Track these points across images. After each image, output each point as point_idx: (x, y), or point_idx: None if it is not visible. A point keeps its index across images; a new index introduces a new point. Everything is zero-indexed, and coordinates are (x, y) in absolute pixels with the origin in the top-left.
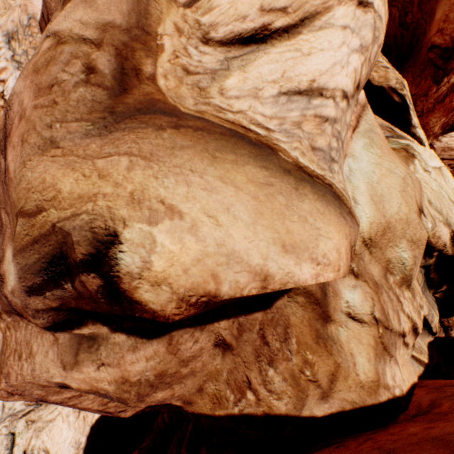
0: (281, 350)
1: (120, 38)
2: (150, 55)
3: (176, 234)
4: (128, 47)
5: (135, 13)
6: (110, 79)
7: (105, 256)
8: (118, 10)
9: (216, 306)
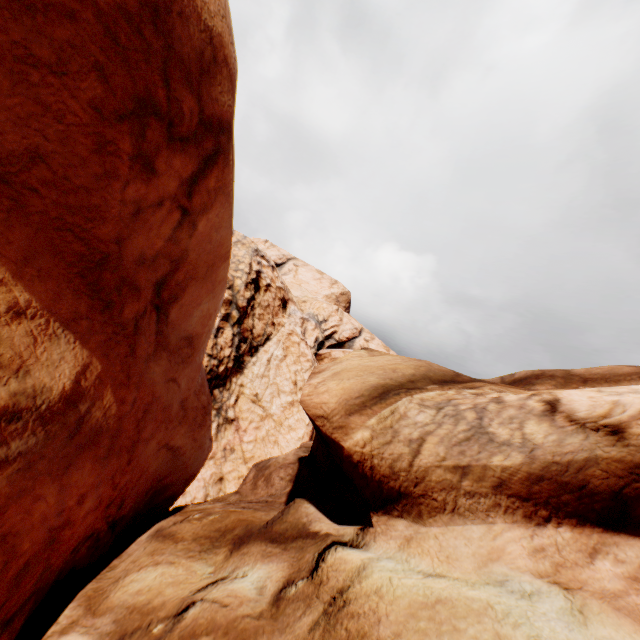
0: (236, 505)
1: (556, 373)
2: (557, 386)
3: (358, 354)
4: (551, 377)
5: (602, 376)
6: (511, 379)
7: None
8: (588, 369)
9: None
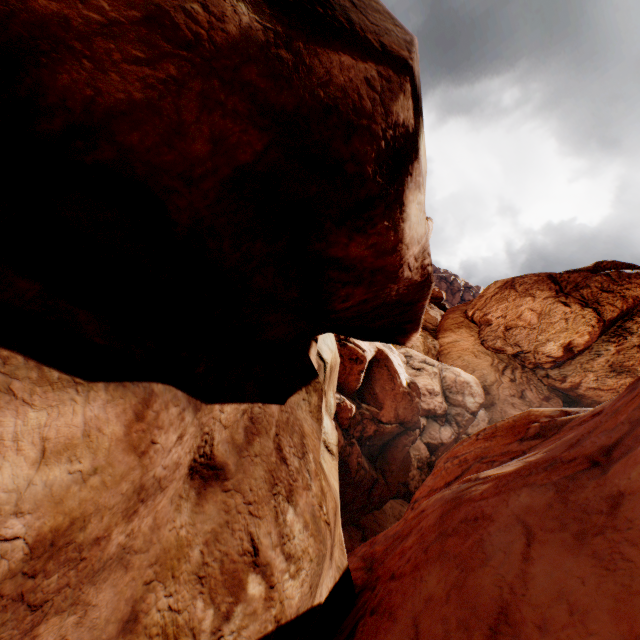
0: (301, 472)
1: None
2: None
3: None
4: None
5: None
6: None
7: (418, 113)
8: None
9: (397, 299)
